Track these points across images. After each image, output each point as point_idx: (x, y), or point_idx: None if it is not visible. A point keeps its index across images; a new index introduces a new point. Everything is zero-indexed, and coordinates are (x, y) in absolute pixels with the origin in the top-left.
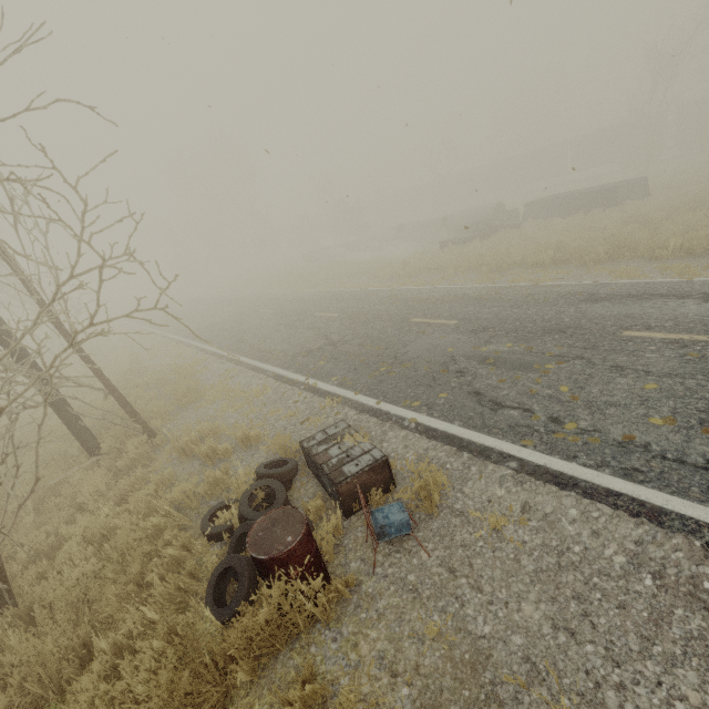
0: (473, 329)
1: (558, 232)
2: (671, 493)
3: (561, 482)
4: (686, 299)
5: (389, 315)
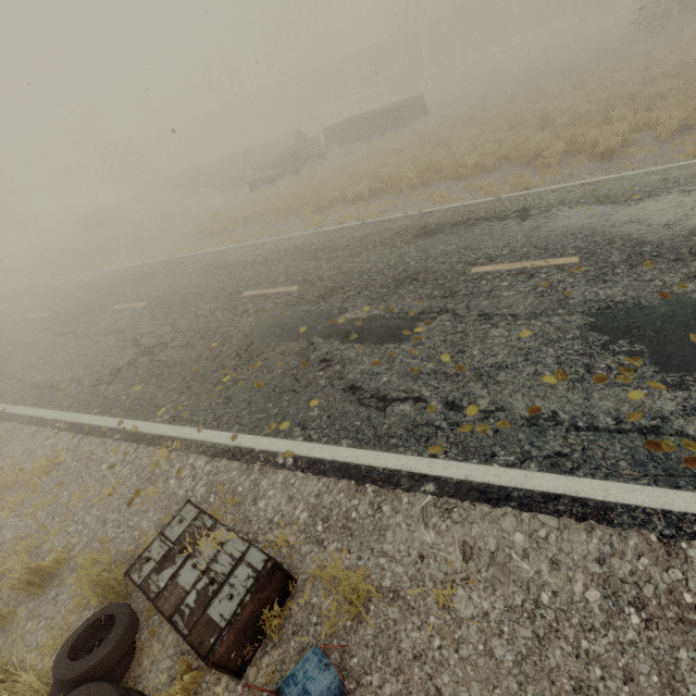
0: (320, 294)
1: (365, 158)
2: (605, 477)
3: (491, 497)
4: (506, 220)
5: (213, 291)
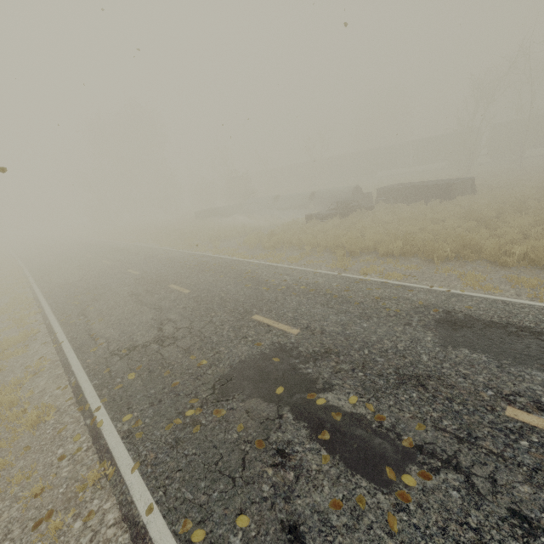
0: (314, 351)
1: (405, 219)
2: None
3: None
4: None
5: (235, 302)
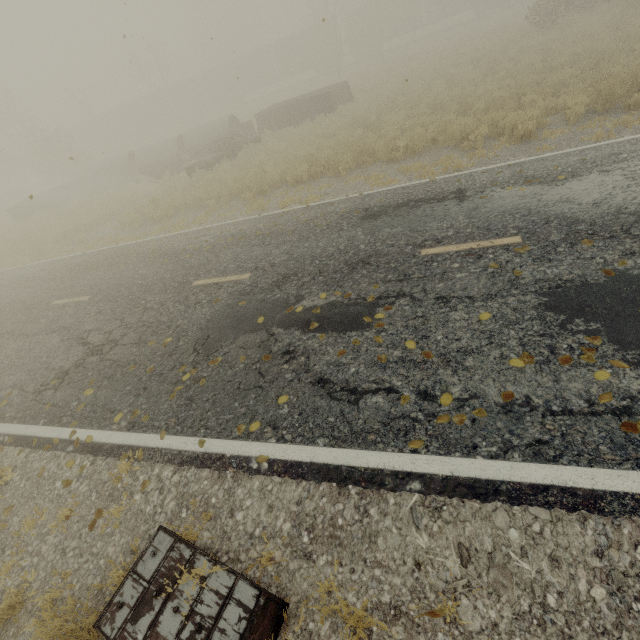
0: (274, 281)
1: (300, 142)
2: (589, 464)
3: (479, 493)
4: (445, 201)
5: (162, 282)
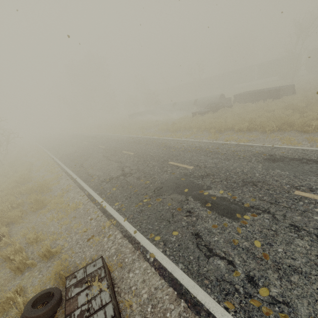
0: (201, 175)
1: (251, 111)
2: None
3: None
4: None
5: (158, 157)
